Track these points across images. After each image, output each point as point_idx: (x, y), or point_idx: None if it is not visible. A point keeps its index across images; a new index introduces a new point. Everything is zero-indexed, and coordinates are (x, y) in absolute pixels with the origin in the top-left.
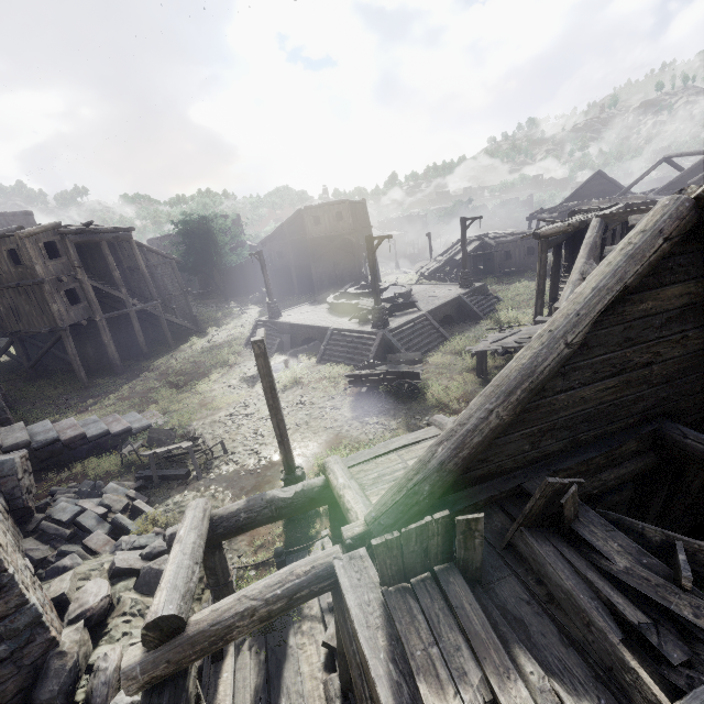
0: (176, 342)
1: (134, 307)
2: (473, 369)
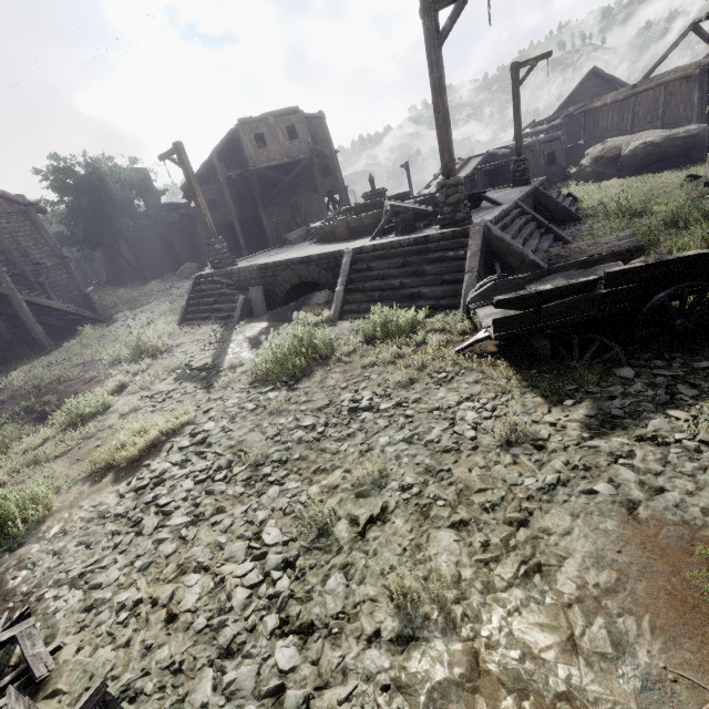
0: (59, 341)
1: None
2: None
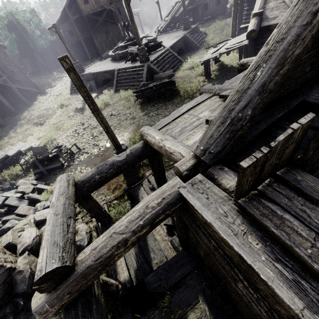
0: (30, 102)
1: None
2: (201, 74)
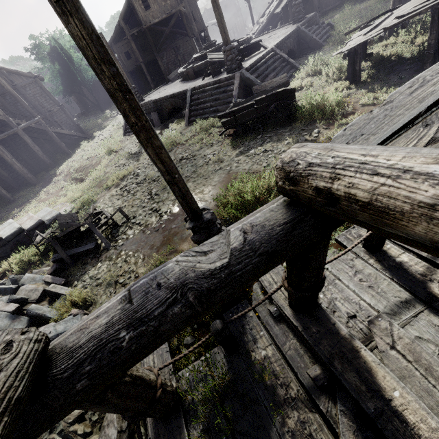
0: (73, 150)
1: (19, 126)
2: (339, 79)
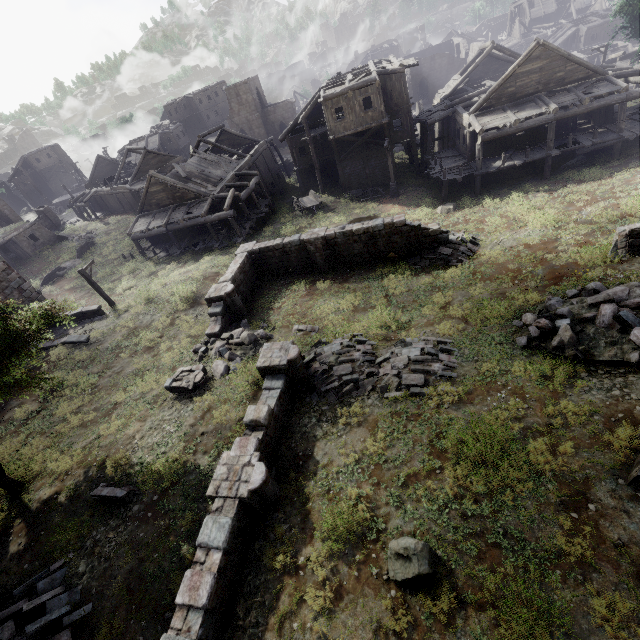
0: None
1: None
2: None
